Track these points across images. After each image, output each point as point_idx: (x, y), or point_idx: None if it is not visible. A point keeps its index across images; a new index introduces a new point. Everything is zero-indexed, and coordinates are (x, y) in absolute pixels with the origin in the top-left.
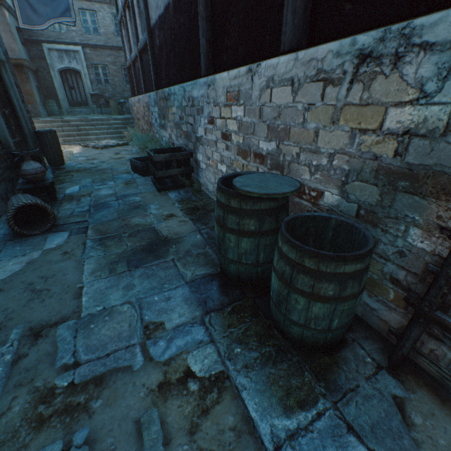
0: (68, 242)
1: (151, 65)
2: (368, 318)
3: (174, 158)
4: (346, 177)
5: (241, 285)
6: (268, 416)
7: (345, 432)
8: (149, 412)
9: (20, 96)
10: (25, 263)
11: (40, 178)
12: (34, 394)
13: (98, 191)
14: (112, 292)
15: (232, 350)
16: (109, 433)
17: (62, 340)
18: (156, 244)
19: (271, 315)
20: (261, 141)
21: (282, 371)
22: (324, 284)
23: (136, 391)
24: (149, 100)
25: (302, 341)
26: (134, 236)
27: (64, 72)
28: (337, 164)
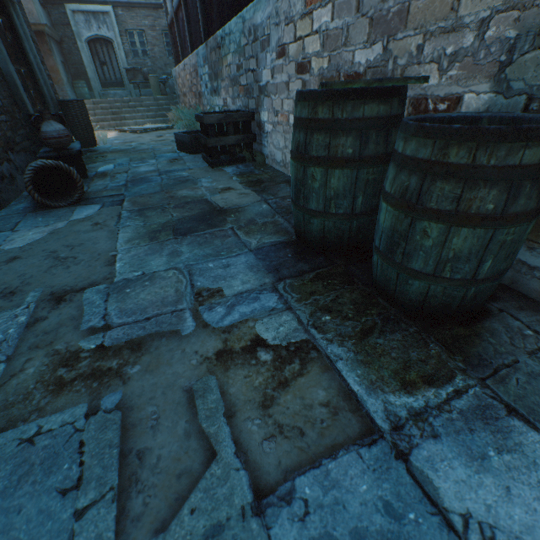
0: (100, 214)
1: (199, 4)
2: (523, 284)
3: (230, 121)
4: (509, 53)
5: (326, 251)
6: (379, 390)
7: (504, 414)
8: (204, 380)
9: (38, 55)
10: (47, 232)
11: (64, 145)
12: (53, 357)
13: (136, 168)
14: (153, 259)
15: (318, 318)
16: (150, 401)
17: (89, 304)
18: (209, 214)
19: (373, 279)
20: (358, 50)
21: (394, 342)
22: (480, 191)
23: (186, 358)
24: (196, 60)
25: (424, 305)
26: (181, 207)
27: (93, 42)
28: (493, 35)
